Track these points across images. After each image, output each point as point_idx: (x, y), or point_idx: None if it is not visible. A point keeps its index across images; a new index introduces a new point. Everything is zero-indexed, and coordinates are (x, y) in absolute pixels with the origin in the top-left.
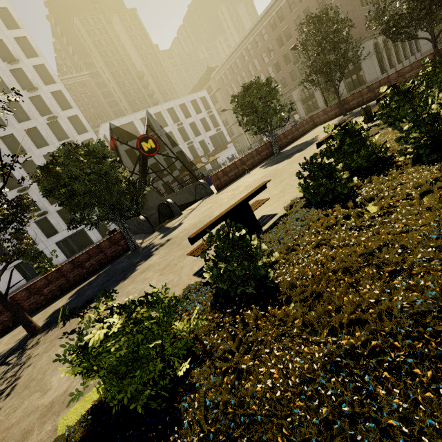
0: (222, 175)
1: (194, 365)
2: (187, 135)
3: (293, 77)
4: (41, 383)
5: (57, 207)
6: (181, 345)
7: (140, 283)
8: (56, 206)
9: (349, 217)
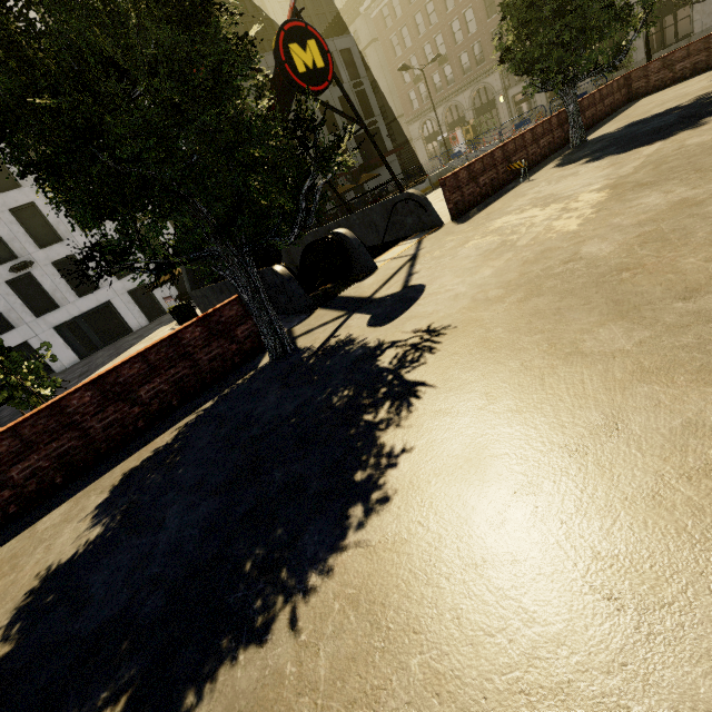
0: (466, 178)
1: None
2: None
3: None
4: None
5: (53, 254)
6: None
7: (616, 614)
8: (50, 253)
9: None
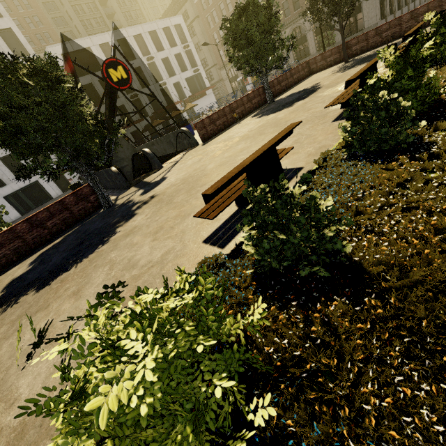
0: (208, 122)
1: (261, 392)
2: (159, 74)
3: (285, 11)
4: (3, 388)
5: None
6: (234, 360)
7: (126, 250)
8: None
9: (426, 172)
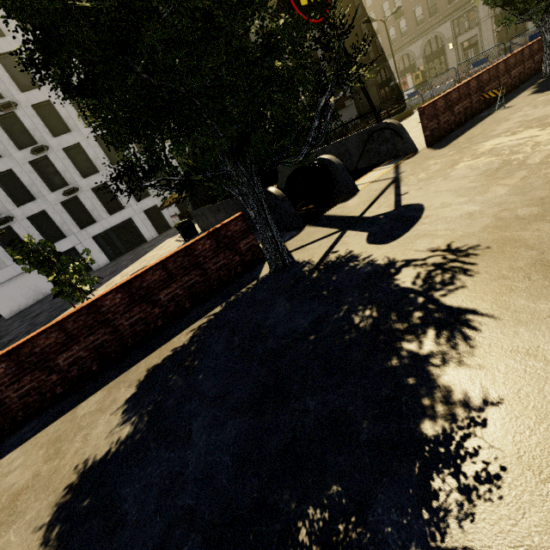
0: (442, 107)
1: None
2: None
3: None
4: None
5: (92, 182)
6: None
7: None
8: (90, 181)
9: None
